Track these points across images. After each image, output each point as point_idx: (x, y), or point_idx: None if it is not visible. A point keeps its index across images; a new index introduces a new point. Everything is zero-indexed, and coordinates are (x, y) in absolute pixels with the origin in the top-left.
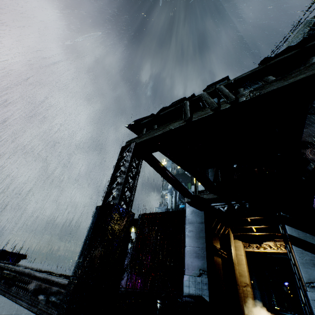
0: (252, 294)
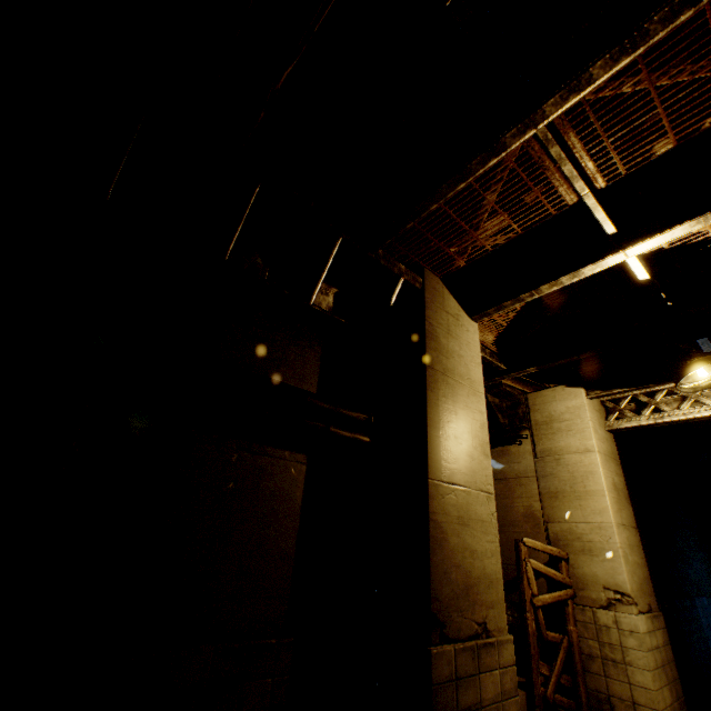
0: (663, 644)
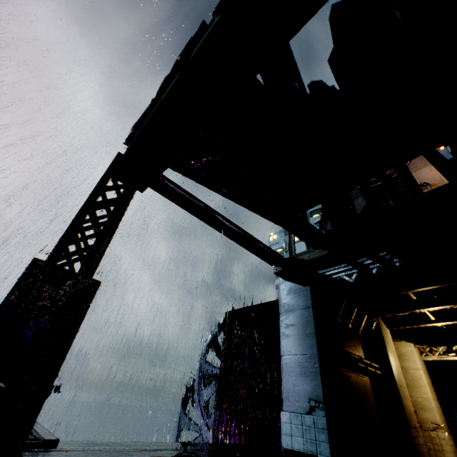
0: (453, 445)
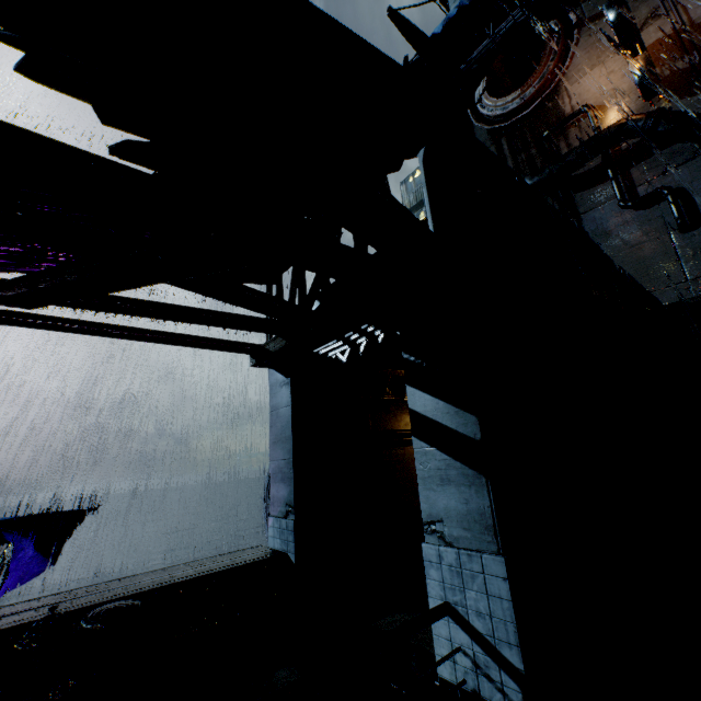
0: None
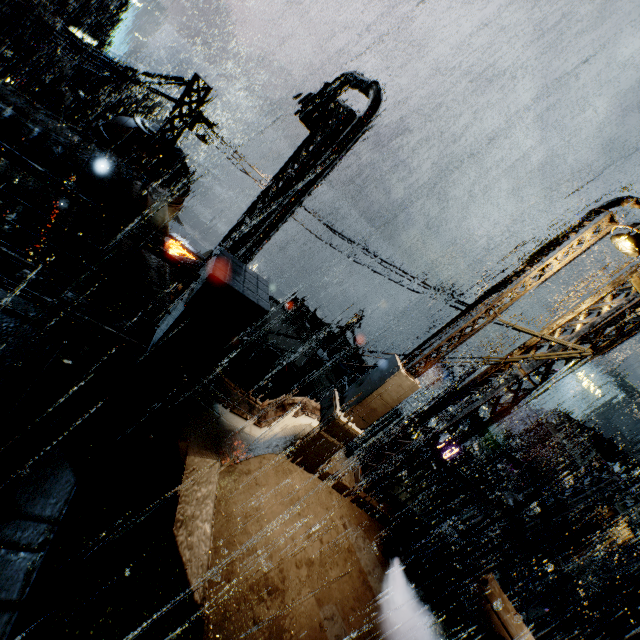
0: None
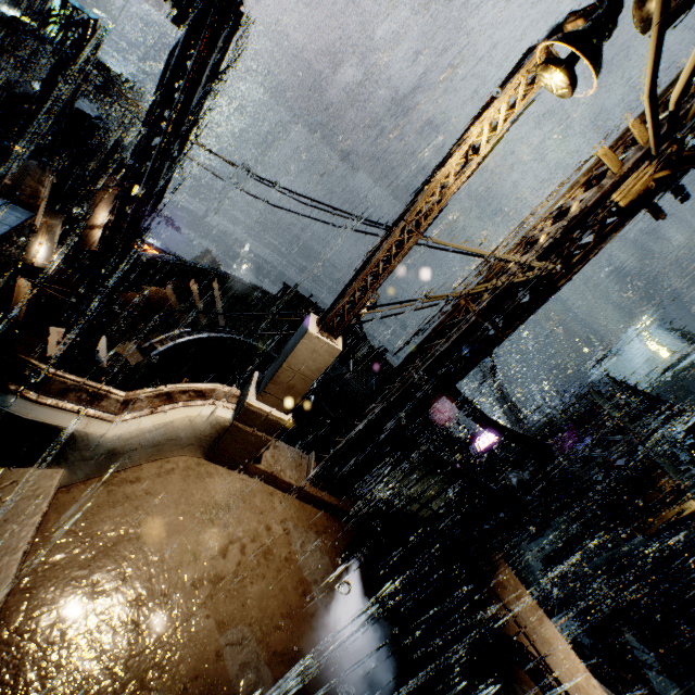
0: None
